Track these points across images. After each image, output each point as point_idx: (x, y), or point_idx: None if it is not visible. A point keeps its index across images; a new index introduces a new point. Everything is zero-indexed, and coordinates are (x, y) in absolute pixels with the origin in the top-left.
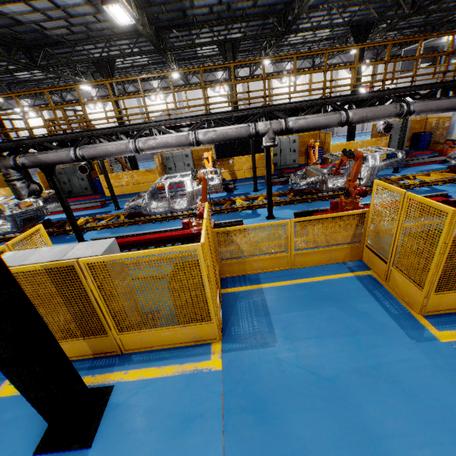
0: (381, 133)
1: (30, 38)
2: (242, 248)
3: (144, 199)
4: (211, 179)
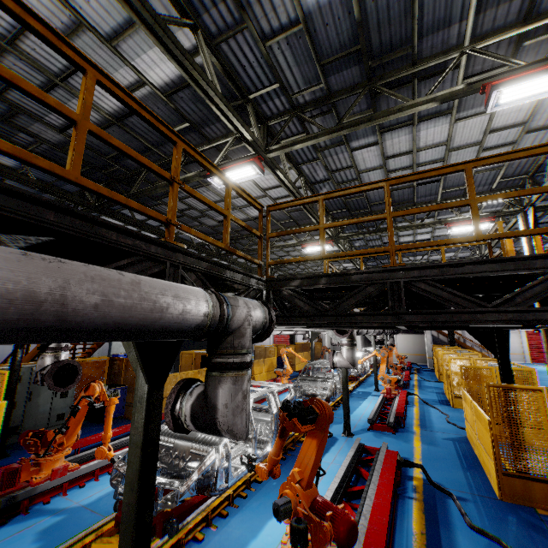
0: (303, 349)
1: (139, 188)
2: (449, 385)
3: (317, 385)
4: (317, 370)
